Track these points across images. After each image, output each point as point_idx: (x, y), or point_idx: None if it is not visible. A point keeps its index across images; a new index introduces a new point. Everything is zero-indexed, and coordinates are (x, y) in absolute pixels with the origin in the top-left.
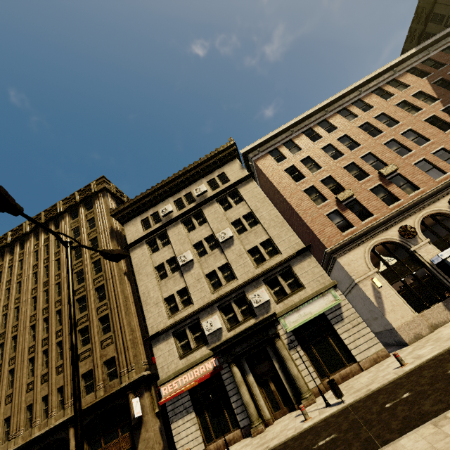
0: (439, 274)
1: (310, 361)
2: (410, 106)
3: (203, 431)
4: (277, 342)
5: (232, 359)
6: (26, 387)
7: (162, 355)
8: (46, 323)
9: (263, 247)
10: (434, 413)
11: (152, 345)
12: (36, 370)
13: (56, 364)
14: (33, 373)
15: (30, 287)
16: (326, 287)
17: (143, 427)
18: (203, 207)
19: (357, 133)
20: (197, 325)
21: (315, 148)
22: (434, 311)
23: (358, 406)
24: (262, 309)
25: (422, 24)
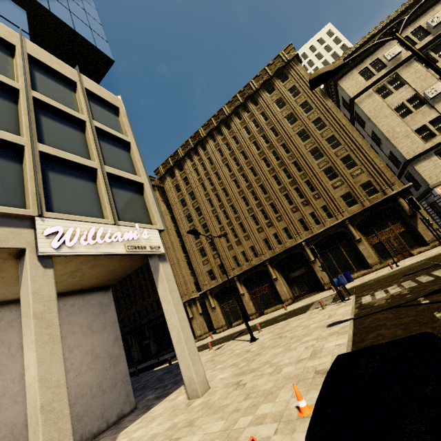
0: None
1: None
2: None
3: None
4: None
5: None
6: (290, 210)
7: (427, 169)
8: (285, 173)
9: None
10: None
11: (413, 165)
12: (296, 200)
13: (311, 194)
14: (290, 203)
15: (255, 153)
16: None
17: (419, 216)
18: None
19: None
20: None
21: None
22: None
23: None
24: None
25: None
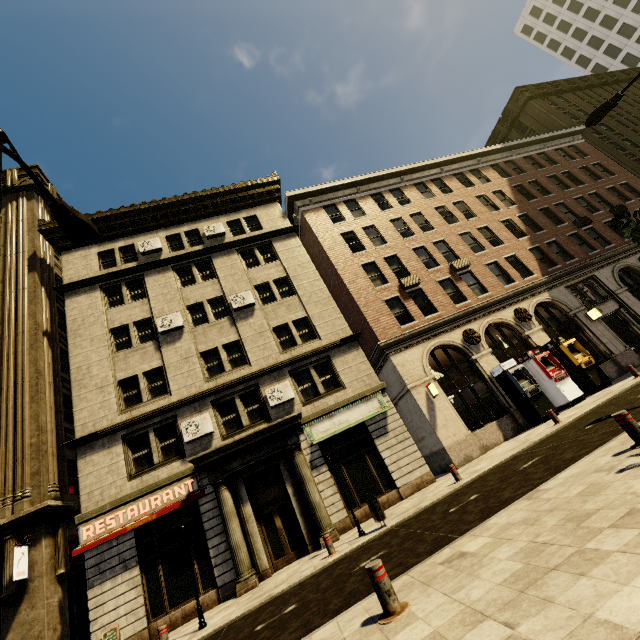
0: (496, 389)
1: (337, 487)
2: (489, 203)
3: (149, 598)
4: (297, 456)
5: (224, 479)
6: None
7: (95, 472)
8: None
9: (296, 328)
10: (521, 495)
11: (78, 455)
12: None
13: None
14: None
15: None
16: (373, 390)
17: (26, 600)
18: (215, 255)
19: (433, 214)
20: (171, 427)
21: (383, 218)
22: (487, 430)
23: (408, 523)
24: (281, 411)
25: (506, 129)
